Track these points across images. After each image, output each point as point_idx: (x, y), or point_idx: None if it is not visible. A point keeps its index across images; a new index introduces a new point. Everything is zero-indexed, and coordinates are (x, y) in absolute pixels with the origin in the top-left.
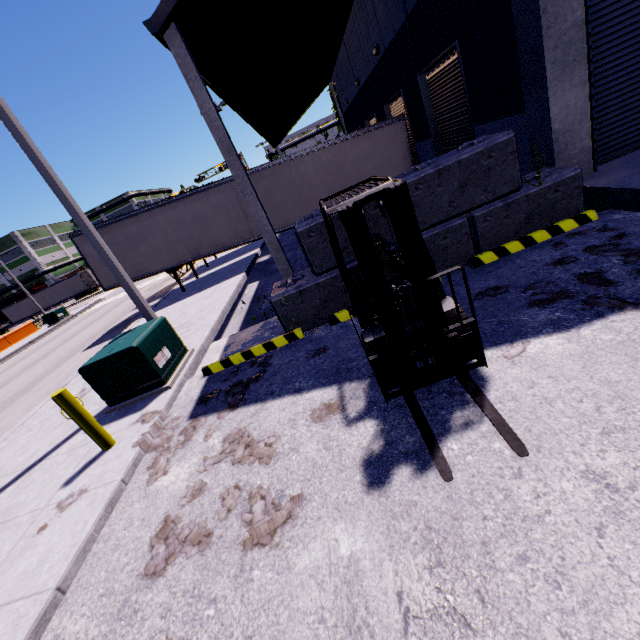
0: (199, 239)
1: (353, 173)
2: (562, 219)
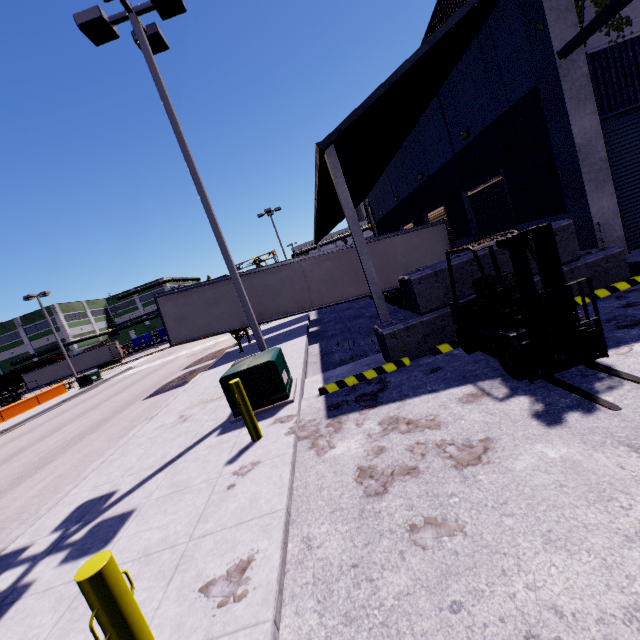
0: (265, 306)
1: (402, 260)
2: (614, 283)
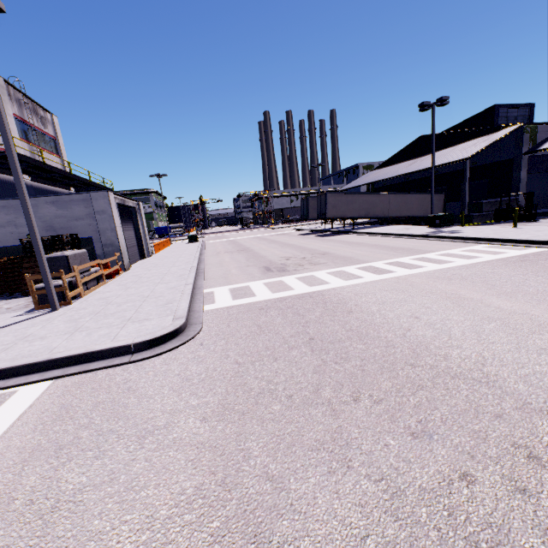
0: (370, 210)
1: (425, 205)
2: None
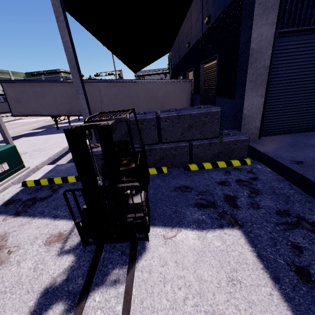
0: (73, 105)
1: (161, 99)
2: (235, 158)
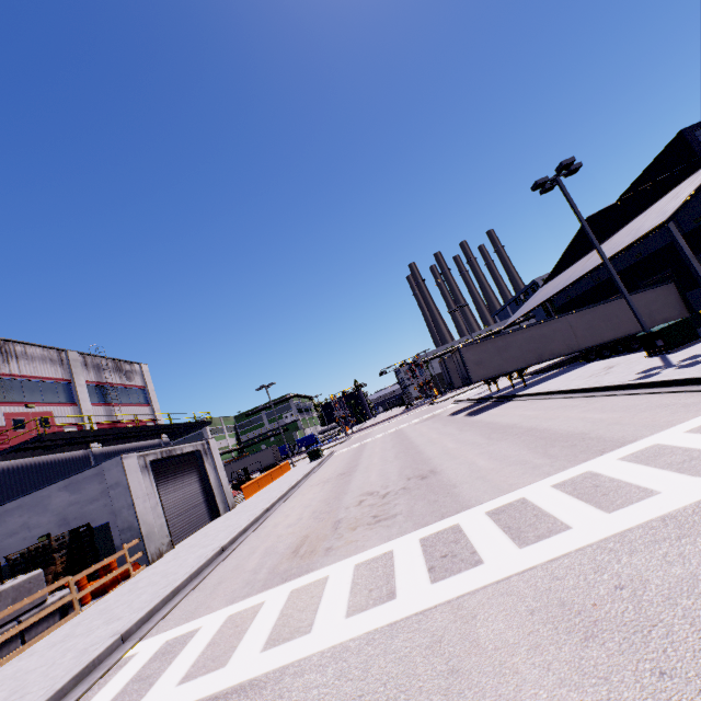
0: (542, 350)
1: (645, 310)
2: None
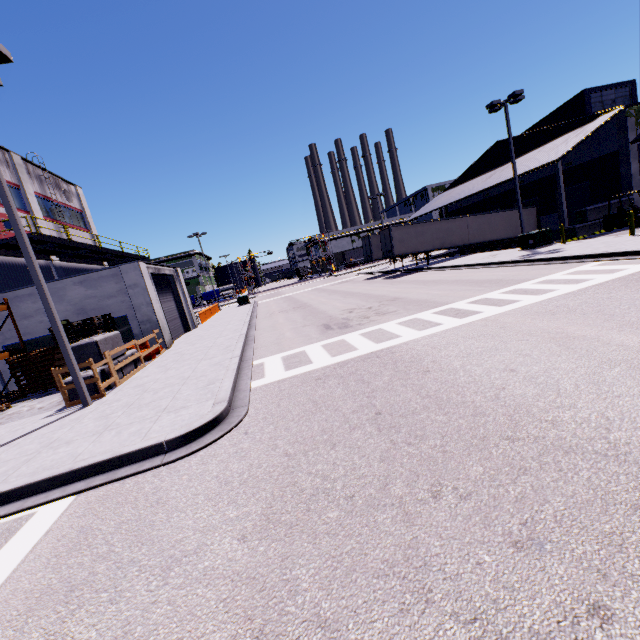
0: (445, 239)
1: (514, 224)
2: None
